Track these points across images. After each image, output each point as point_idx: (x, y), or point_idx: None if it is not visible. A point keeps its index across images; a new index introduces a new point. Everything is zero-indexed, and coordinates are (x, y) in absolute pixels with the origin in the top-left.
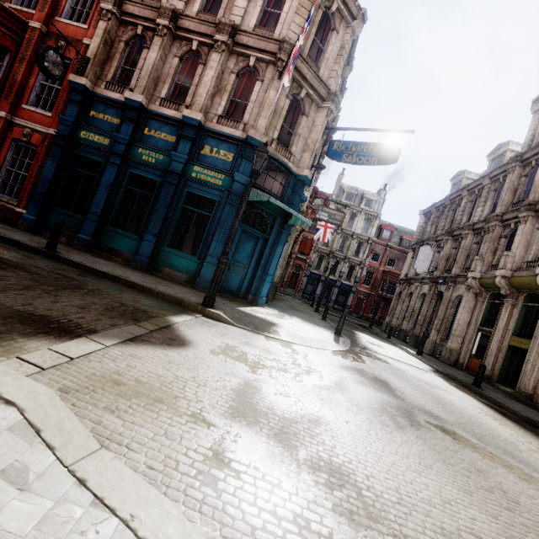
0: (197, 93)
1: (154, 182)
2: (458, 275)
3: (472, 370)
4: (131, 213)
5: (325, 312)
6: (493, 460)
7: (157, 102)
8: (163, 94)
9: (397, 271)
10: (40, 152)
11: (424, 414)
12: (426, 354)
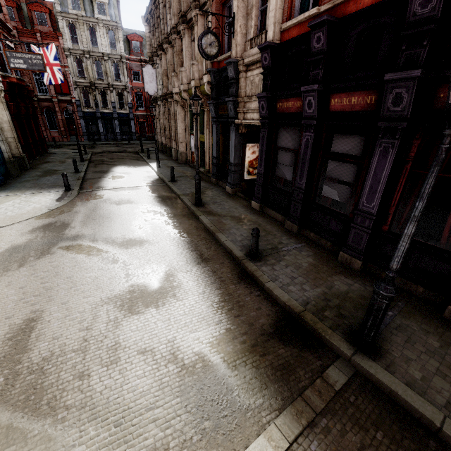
0: None
1: None
2: (172, 91)
3: (193, 162)
4: None
5: (74, 166)
6: (82, 252)
7: None
8: None
9: None
10: None
11: (67, 241)
12: (173, 160)
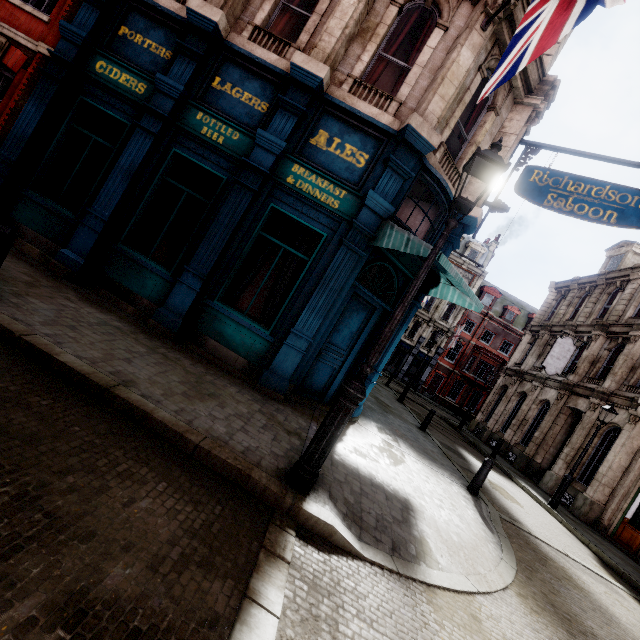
0: (324, 28)
1: (215, 179)
2: (615, 394)
3: (623, 542)
4: (165, 228)
5: (427, 420)
6: None
7: (246, 31)
8: (259, 20)
9: (492, 349)
10: (17, 83)
11: None
12: (546, 493)
